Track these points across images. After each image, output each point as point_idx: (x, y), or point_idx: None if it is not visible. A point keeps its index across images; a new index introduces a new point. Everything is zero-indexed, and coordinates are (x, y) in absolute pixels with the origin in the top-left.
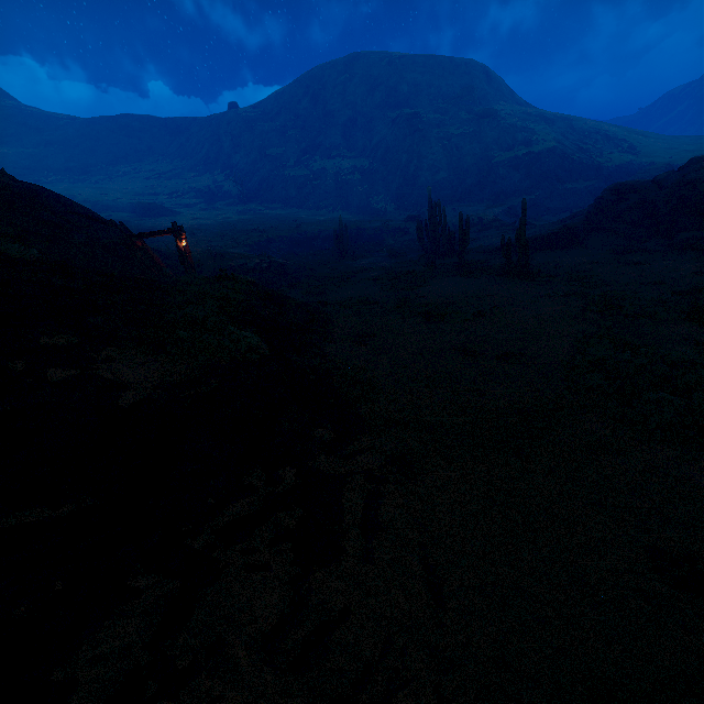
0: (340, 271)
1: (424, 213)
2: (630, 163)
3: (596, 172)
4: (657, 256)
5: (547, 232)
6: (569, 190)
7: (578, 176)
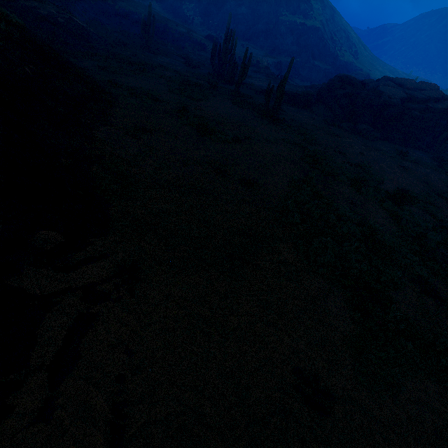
0: (140, 59)
1: (221, 38)
2: (352, 64)
3: (334, 60)
4: (346, 134)
5: (296, 92)
6: (315, 66)
7: (323, 58)
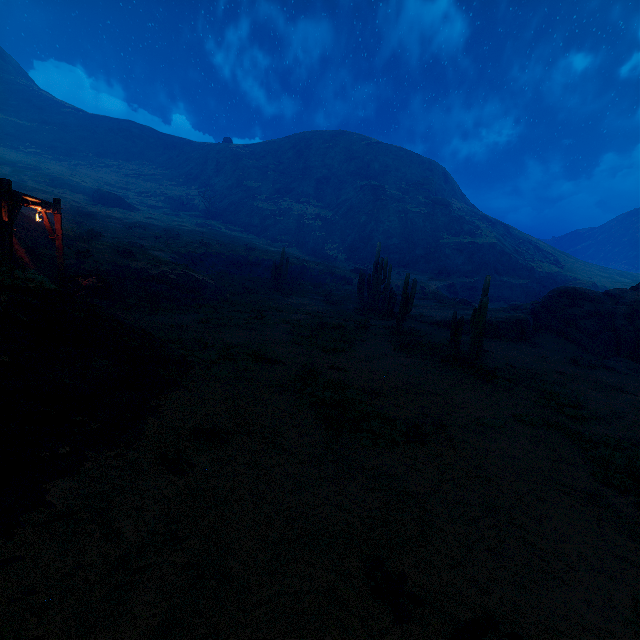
0: (263, 303)
1: (371, 270)
2: (558, 273)
3: (530, 273)
4: (634, 384)
5: (495, 319)
6: (505, 283)
7: (513, 272)
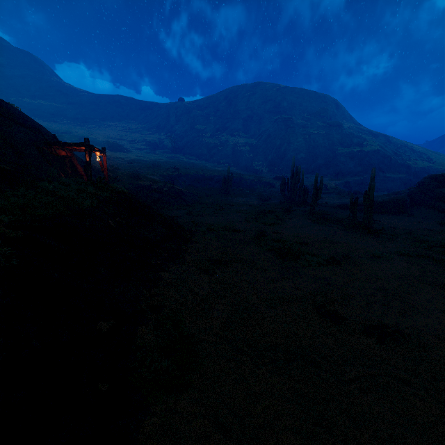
0: (220, 202)
1: (286, 177)
2: (430, 167)
3: (407, 169)
4: None
5: (381, 200)
6: (387, 177)
7: (393, 170)
